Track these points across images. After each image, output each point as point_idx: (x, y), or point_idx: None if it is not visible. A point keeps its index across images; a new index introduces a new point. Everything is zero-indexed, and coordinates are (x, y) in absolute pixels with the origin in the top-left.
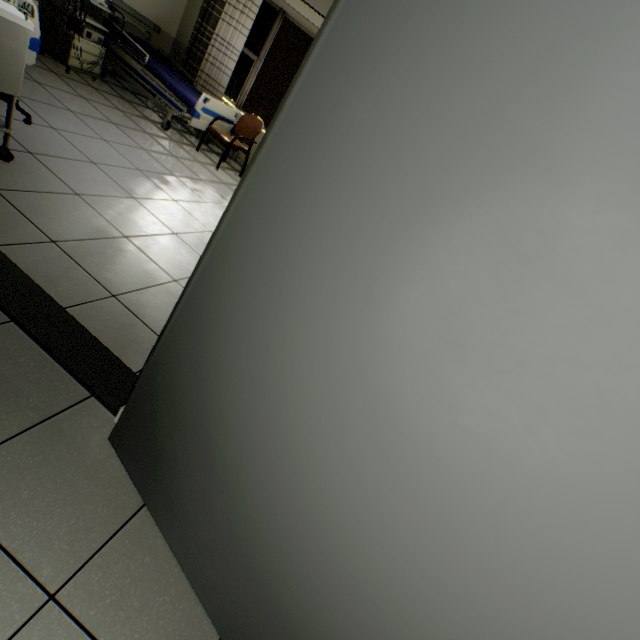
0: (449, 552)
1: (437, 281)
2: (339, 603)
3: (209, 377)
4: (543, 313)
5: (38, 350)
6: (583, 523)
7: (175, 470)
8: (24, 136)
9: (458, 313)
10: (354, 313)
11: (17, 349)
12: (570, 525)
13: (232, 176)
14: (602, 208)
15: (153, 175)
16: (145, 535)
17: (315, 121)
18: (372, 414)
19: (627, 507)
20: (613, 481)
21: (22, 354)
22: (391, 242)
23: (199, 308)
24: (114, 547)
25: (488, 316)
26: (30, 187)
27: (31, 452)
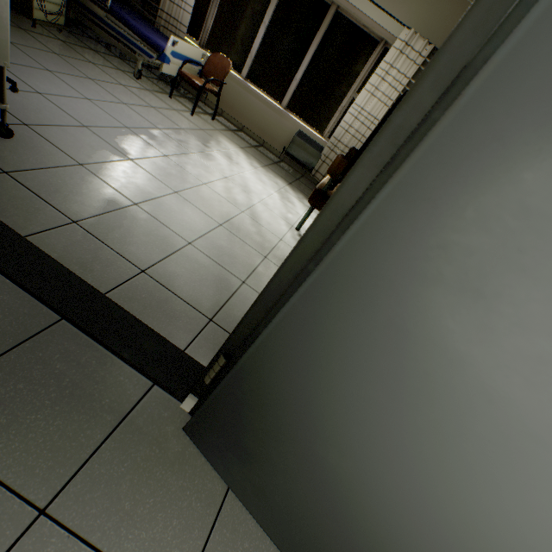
0: None
1: None
2: None
3: (315, 398)
4: None
5: (94, 345)
6: None
7: (268, 471)
8: (15, 106)
9: None
10: None
11: (76, 349)
12: None
13: (206, 120)
14: None
15: (140, 131)
16: (237, 520)
17: (529, 111)
18: None
19: None
20: None
21: (82, 353)
22: None
23: (301, 328)
24: (216, 540)
25: None
26: (36, 164)
27: (119, 458)
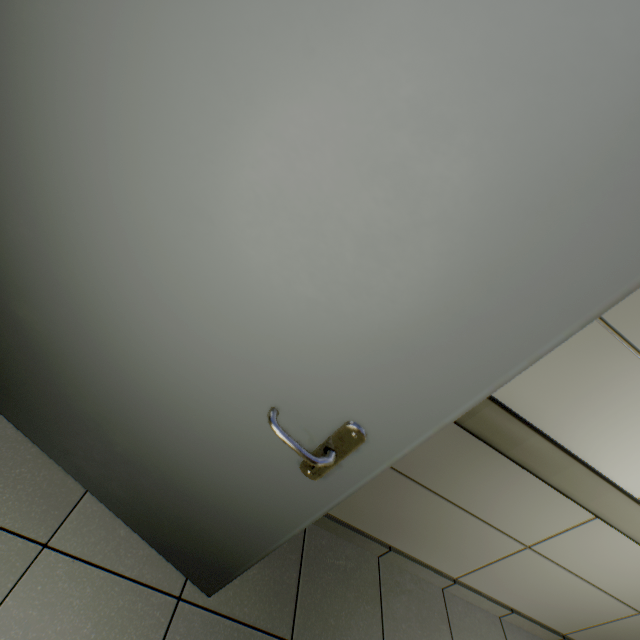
0: (203, 347)
1: (138, 112)
2: (152, 419)
3: None
4: (209, 127)
5: None
6: (265, 293)
7: (1, 359)
8: None
9: (159, 140)
10: (89, 157)
11: None
12: (260, 297)
13: None
14: (222, 23)
15: None
16: None
17: None
18: (128, 251)
19: (283, 272)
20: (273, 255)
21: None
22: (96, 77)
23: None
24: None
25: (178, 138)
26: None
27: None
